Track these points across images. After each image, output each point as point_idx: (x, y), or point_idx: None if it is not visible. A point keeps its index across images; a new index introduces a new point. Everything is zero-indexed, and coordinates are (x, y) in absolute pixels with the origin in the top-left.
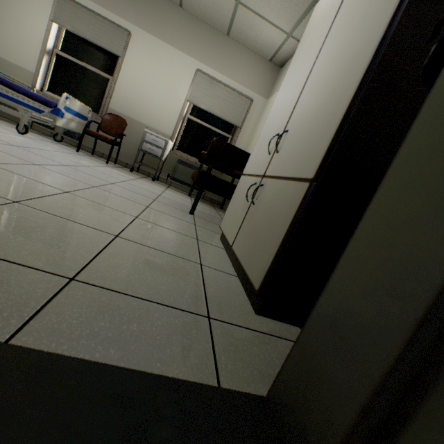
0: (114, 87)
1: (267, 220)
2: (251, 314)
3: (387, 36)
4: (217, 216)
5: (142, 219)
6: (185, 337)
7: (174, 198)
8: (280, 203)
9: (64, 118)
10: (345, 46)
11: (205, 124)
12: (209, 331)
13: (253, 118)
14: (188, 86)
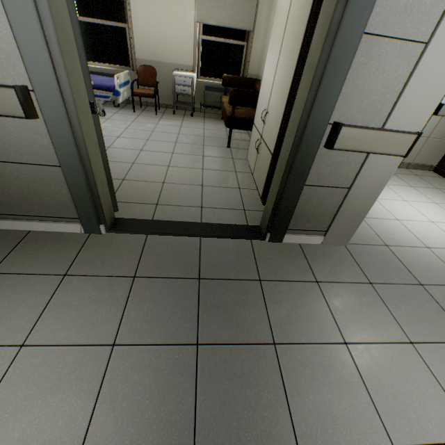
0: (133, 37)
1: (262, 167)
2: (261, 206)
3: (290, 93)
4: (247, 138)
5: (205, 169)
6: (237, 216)
7: (213, 132)
8: (265, 160)
9: (121, 95)
10: (283, 75)
11: (218, 40)
12: (244, 214)
13: (264, 14)
14: (193, 4)
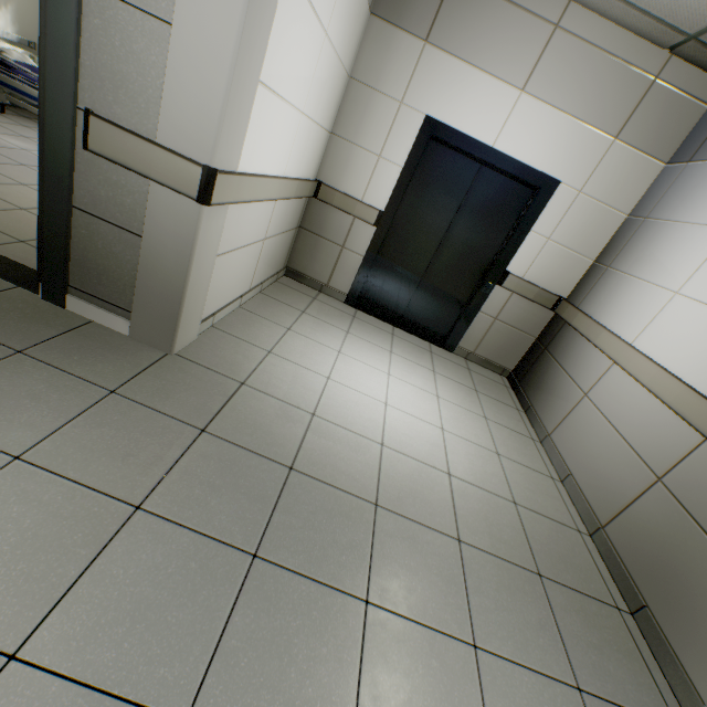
0: None
1: None
2: None
3: None
4: None
5: None
6: None
7: None
8: None
9: None
10: None
11: None
12: None
13: None
14: None
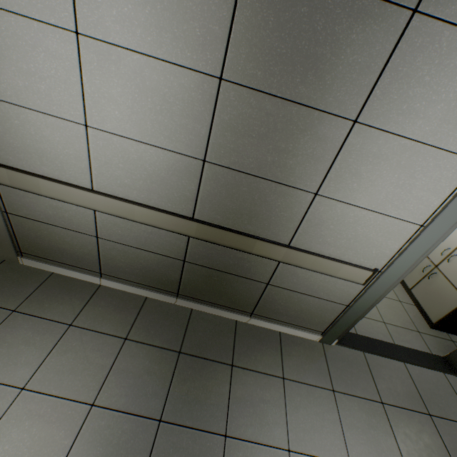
0: None
1: (439, 297)
2: (428, 328)
3: None
4: None
5: None
6: (417, 340)
7: None
8: (448, 295)
9: None
10: None
11: None
12: (421, 337)
13: None
14: None
